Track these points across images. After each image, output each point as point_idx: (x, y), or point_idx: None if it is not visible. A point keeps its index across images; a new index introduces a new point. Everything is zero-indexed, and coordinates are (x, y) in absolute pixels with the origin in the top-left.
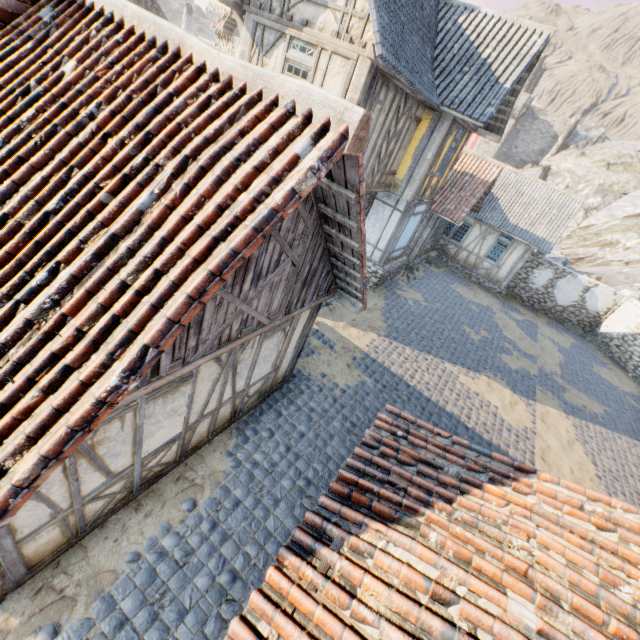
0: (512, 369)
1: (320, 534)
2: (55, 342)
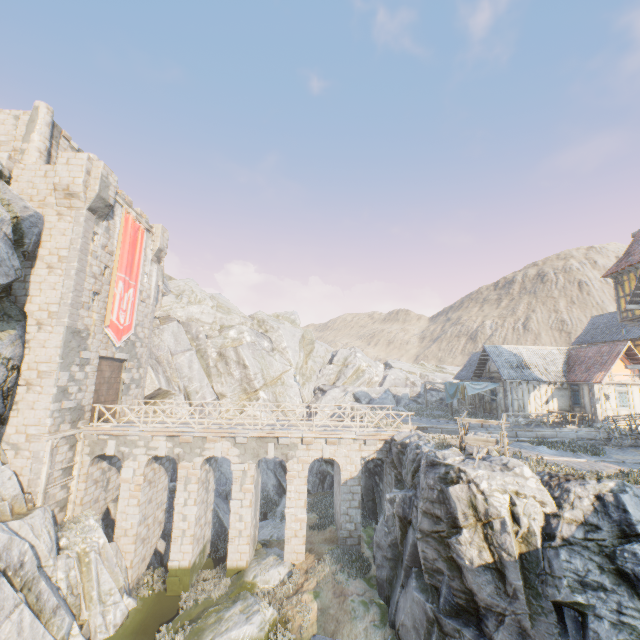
0: None
1: None
2: None
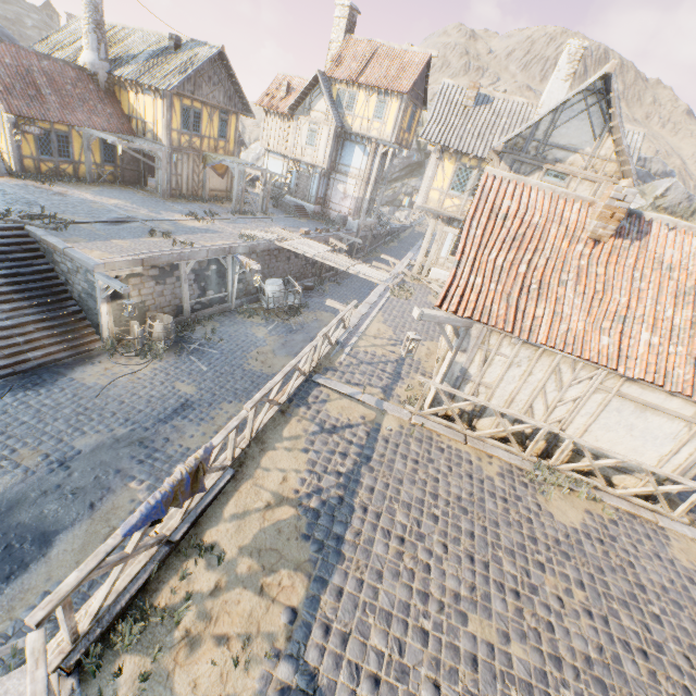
0: None
1: None
2: None
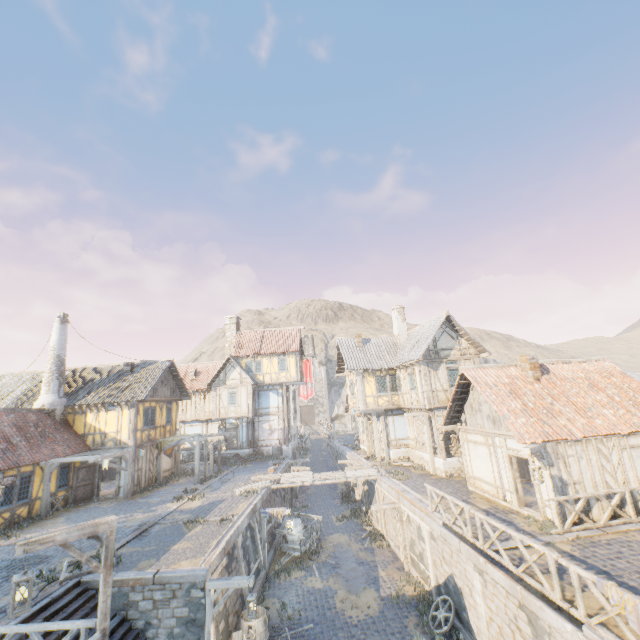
0: None
1: None
2: None
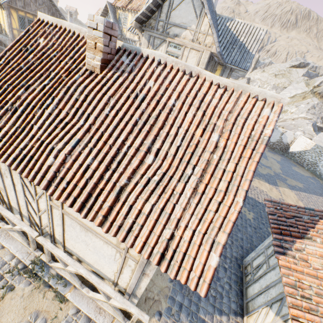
0: (264, 174)
1: (281, 247)
2: (205, 194)
